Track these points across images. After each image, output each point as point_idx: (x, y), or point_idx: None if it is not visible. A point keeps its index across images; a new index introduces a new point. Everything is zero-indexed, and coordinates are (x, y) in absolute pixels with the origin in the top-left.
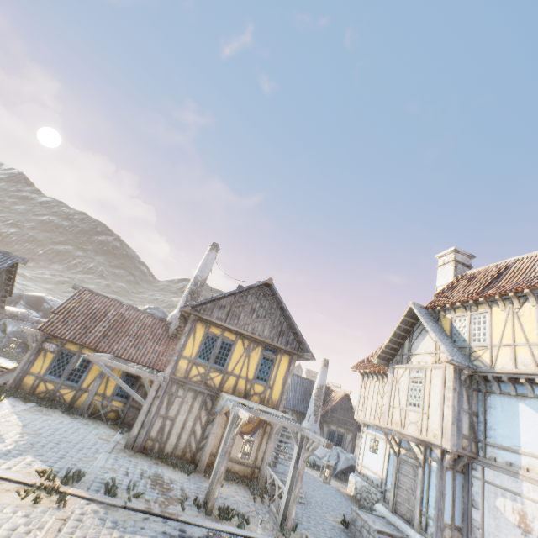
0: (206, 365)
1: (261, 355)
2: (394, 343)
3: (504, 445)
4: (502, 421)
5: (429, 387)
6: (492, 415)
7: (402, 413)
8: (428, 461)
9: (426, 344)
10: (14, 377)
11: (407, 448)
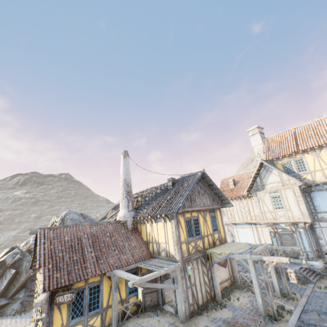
0: (193, 239)
1: (210, 216)
2: (253, 181)
3: (326, 210)
4: (321, 202)
5: (286, 198)
6: (315, 200)
7: (272, 213)
8: (297, 230)
9: (273, 178)
10: None
11: (281, 228)
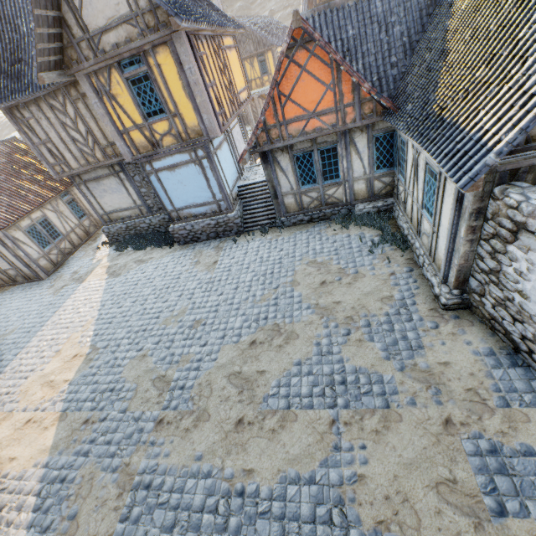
0: None
1: (258, 62)
2: None
3: None
4: None
5: None
6: None
7: None
8: None
9: None
10: None
11: None
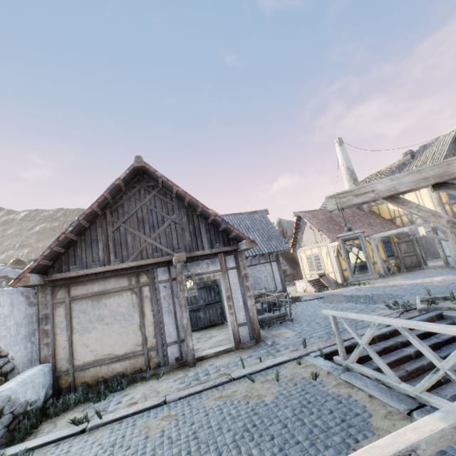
0: (455, 202)
1: None
2: None
3: None
4: None
5: None
6: None
7: None
8: None
9: None
10: (342, 276)
11: None
